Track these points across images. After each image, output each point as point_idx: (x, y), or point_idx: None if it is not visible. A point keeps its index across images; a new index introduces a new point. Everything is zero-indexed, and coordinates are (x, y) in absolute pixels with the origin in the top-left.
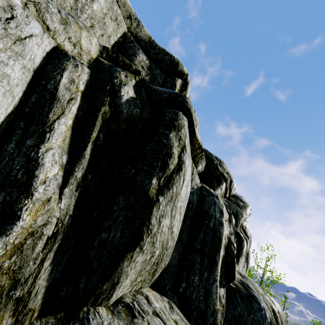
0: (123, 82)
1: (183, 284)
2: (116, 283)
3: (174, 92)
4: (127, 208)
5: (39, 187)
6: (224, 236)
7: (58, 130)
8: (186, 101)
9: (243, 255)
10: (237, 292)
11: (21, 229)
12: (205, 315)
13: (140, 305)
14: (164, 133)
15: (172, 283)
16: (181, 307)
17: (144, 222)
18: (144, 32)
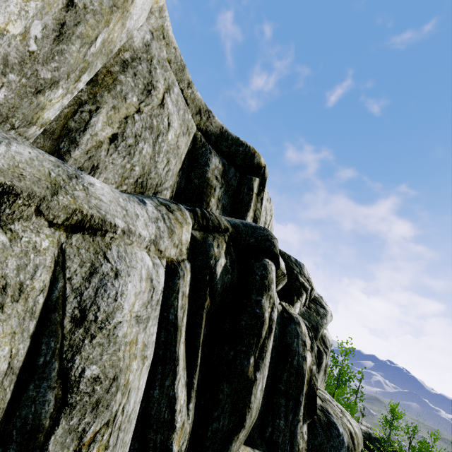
0: (217, 256)
1: (269, 428)
2: None
3: (261, 233)
4: (231, 395)
5: (178, 417)
6: (306, 370)
7: (180, 355)
8: (273, 244)
9: (322, 369)
10: (318, 422)
11: None
12: None
13: None
14: (256, 300)
15: (259, 428)
16: (268, 451)
17: (246, 404)
18: (215, 123)
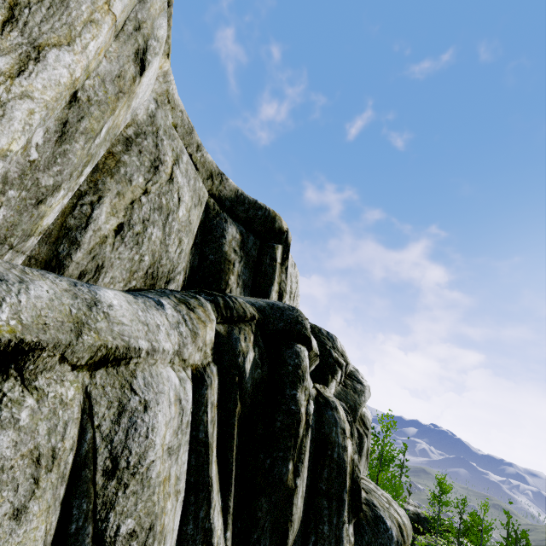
0: (245, 352)
1: (312, 537)
2: None
3: (290, 315)
4: (271, 510)
5: None
6: (348, 462)
7: (213, 477)
8: (304, 327)
9: (364, 455)
10: (364, 518)
11: None
12: None
13: None
14: (291, 395)
15: (301, 539)
16: None
17: (288, 518)
18: (230, 187)
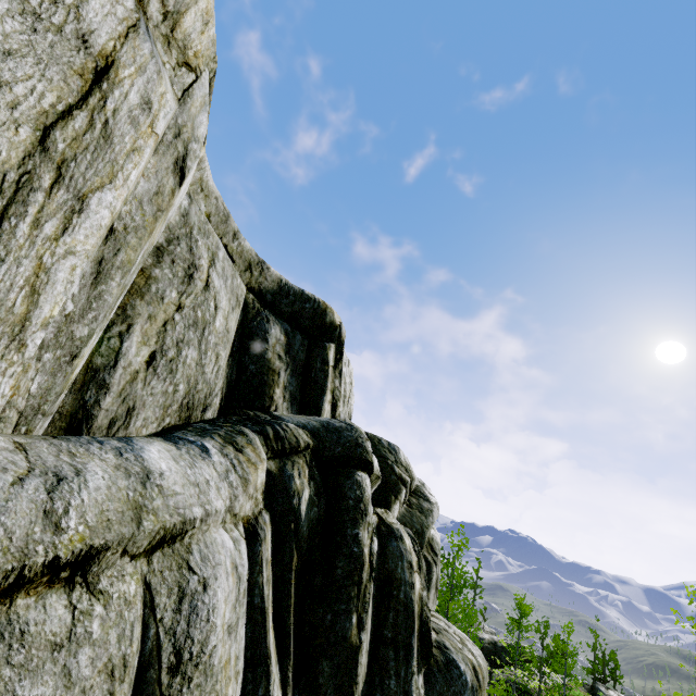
0: (300, 490)
1: (377, 695)
2: None
3: (349, 437)
4: (333, 674)
5: None
6: (416, 601)
7: (271, 647)
8: (365, 450)
9: (433, 587)
10: (435, 665)
11: None
12: None
13: None
14: (353, 535)
15: None
16: None
17: (352, 681)
18: (272, 277)
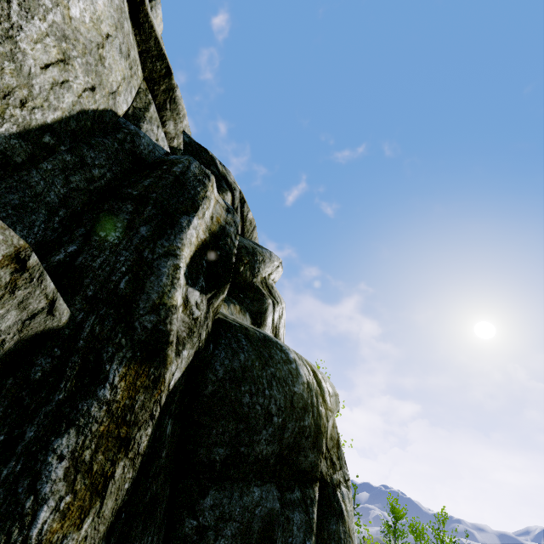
0: None
1: (71, 247)
2: None
3: None
4: None
5: None
6: (209, 213)
7: None
8: None
9: (268, 326)
10: (241, 331)
11: None
12: (130, 306)
13: None
14: None
15: (32, 243)
16: None
17: None
18: None
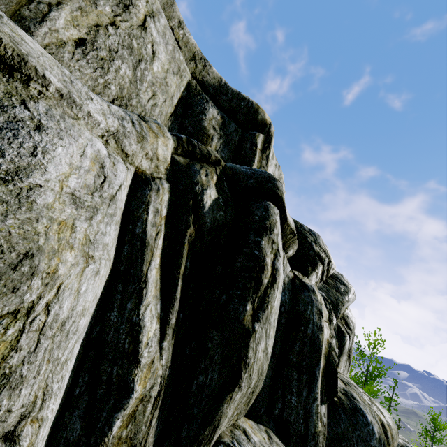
0: (205, 185)
1: (279, 404)
2: (216, 426)
3: (261, 175)
4: (222, 344)
5: (144, 351)
6: (324, 343)
7: (150, 279)
8: (276, 186)
9: (345, 353)
10: (340, 406)
11: (135, 400)
12: (305, 439)
13: (241, 444)
14: (255, 241)
15: (266, 404)
16: (277, 431)
17: (241, 358)
18: (213, 74)
